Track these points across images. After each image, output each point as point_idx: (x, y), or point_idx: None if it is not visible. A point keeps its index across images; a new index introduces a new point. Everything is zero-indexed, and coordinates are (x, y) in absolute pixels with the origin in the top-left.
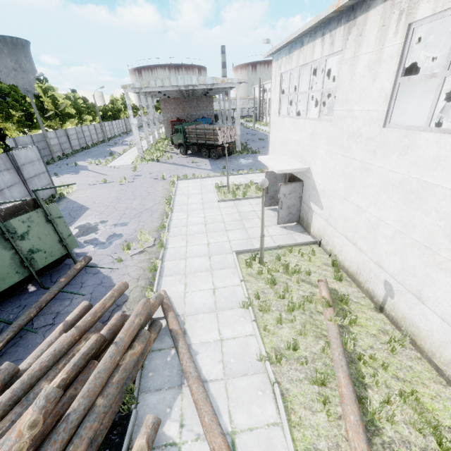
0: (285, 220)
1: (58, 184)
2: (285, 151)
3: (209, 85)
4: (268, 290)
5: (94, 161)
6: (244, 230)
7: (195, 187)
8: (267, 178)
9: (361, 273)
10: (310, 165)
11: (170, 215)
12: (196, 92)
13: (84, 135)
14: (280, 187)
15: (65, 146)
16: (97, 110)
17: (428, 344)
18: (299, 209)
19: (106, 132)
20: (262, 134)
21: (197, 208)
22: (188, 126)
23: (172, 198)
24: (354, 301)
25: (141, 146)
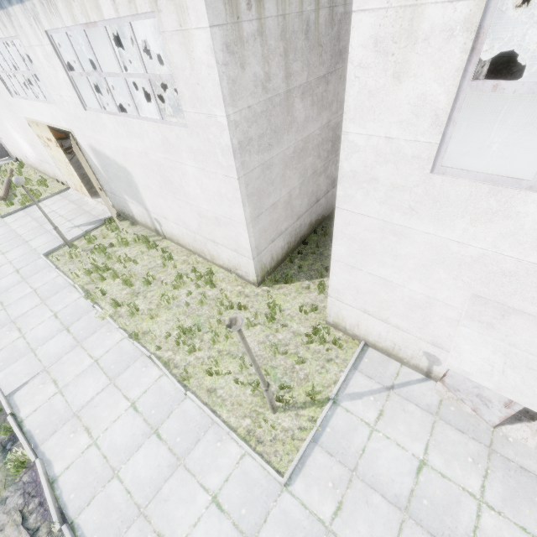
0: None
1: None
2: None
3: None
4: None
5: None
6: None
7: None
8: None
9: (25, 160)
10: None
11: None
12: None
13: None
14: None
15: None
16: None
17: (39, 168)
18: (2, 147)
19: None
20: None
21: None
22: None
23: None
24: (26, 171)
25: None
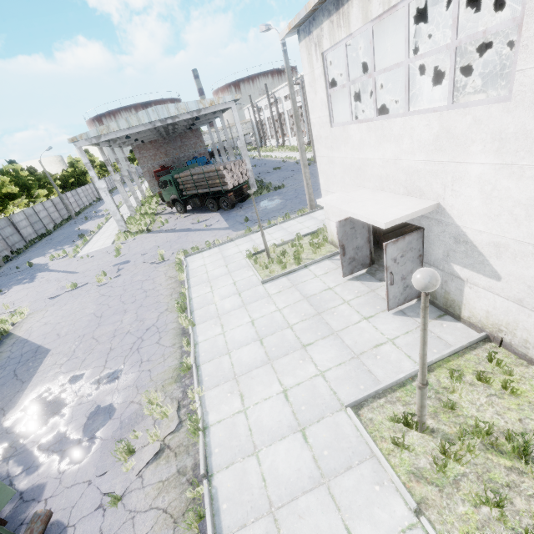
0: (400, 300)
1: (0, 308)
2: (360, 181)
3: (194, 112)
4: (494, 531)
5: (56, 253)
6: (336, 338)
7: (216, 263)
8: (340, 232)
9: None
10: (440, 199)
11: (192, 336)
12: (178, 127)
13: (40, 217)
14: (386, 248)
15: (13, 240)
16: (51, 180)
17: None
18: None
19: (71, 205)
20: (274, 162)
21: (234, 306)
22: (179, 174)
23: (186, 295)
24: None
25: (120, 216)
